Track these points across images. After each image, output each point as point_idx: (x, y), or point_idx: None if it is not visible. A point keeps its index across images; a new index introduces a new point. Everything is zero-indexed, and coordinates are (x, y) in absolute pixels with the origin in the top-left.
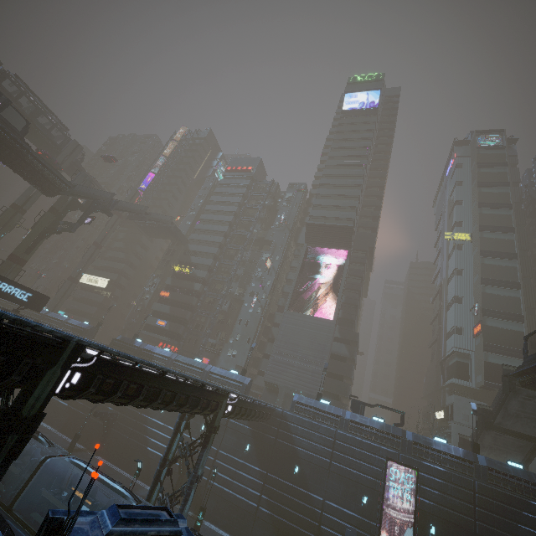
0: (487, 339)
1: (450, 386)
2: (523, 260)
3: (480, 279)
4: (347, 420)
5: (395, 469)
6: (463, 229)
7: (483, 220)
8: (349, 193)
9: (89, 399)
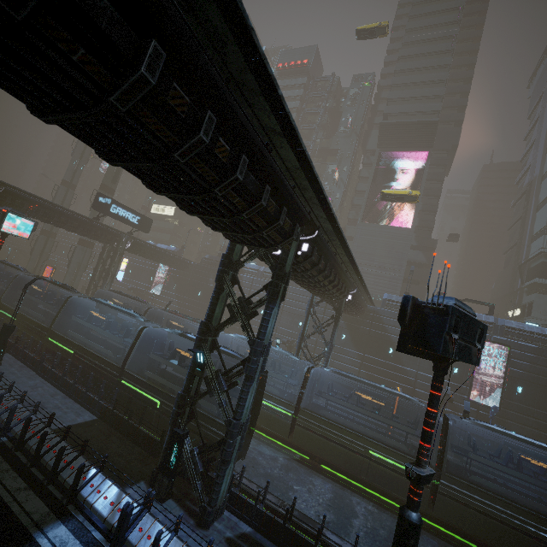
0: None
1: (530, 286)
2: None
3: None
4: None
5: (487, 347)
6: None
7: None
8: (433, 77)
9: (299, 269)
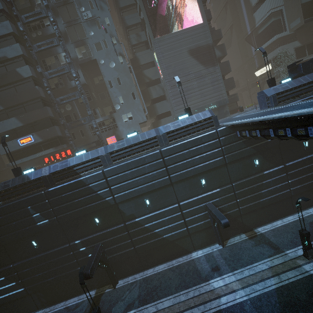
0: None
1: (268, 46)
2: None
3: None
4: None
5: None
6: None
7: None
8: None
9: None
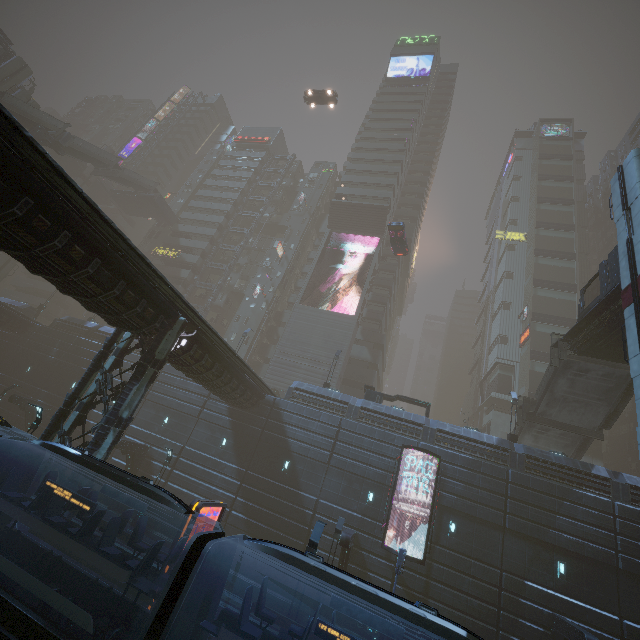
0: (535, 346)
1: (489, 404)
2: (581, 263)
3: (532, 280)
4: (358, 406)
5: (412, 459)
6: (518, 228)
7: (541, 216)
8: (387, 169)
9: None
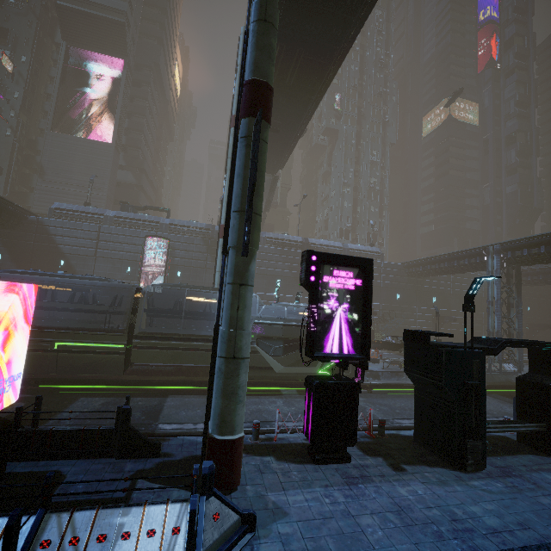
0: None
1: None
2: None
3: None
4: (112, 216)
5: (153, 244)
6: None
7: None
8: None
9: None
